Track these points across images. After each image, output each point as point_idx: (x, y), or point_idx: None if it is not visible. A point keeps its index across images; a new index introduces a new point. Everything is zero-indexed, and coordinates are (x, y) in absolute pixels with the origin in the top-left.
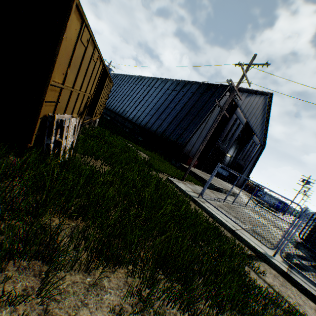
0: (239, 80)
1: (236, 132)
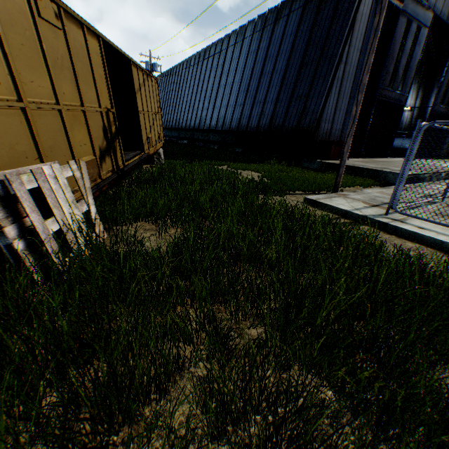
0: None
1: (414, 51)
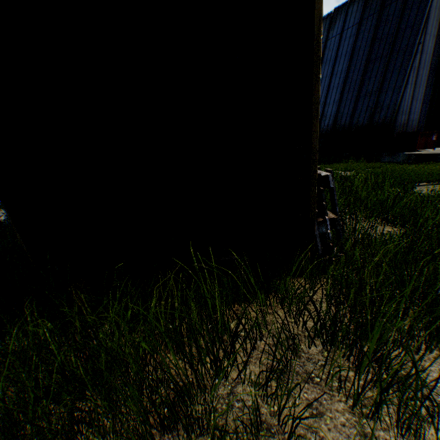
0: None
1: None
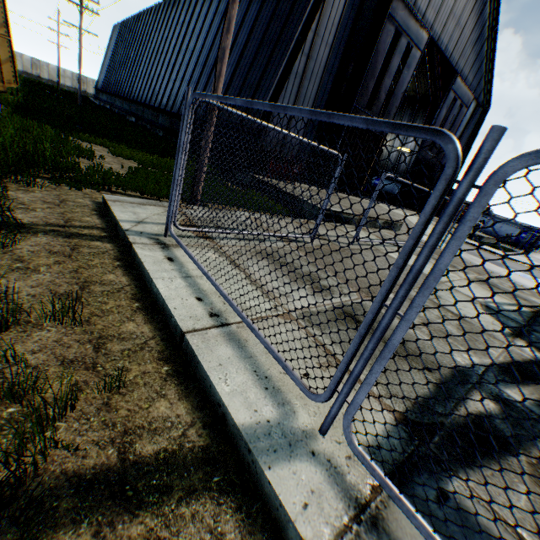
0: None
1: (403, 74)
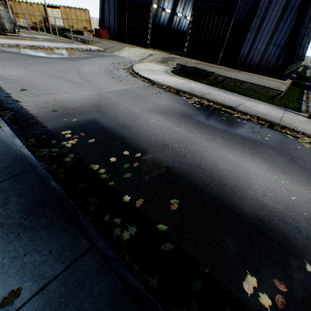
0: None
1: None
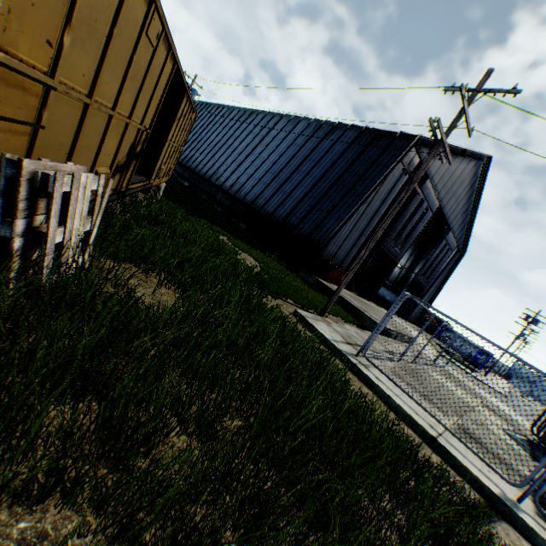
0: (451, 122)
1: (419, 224)
